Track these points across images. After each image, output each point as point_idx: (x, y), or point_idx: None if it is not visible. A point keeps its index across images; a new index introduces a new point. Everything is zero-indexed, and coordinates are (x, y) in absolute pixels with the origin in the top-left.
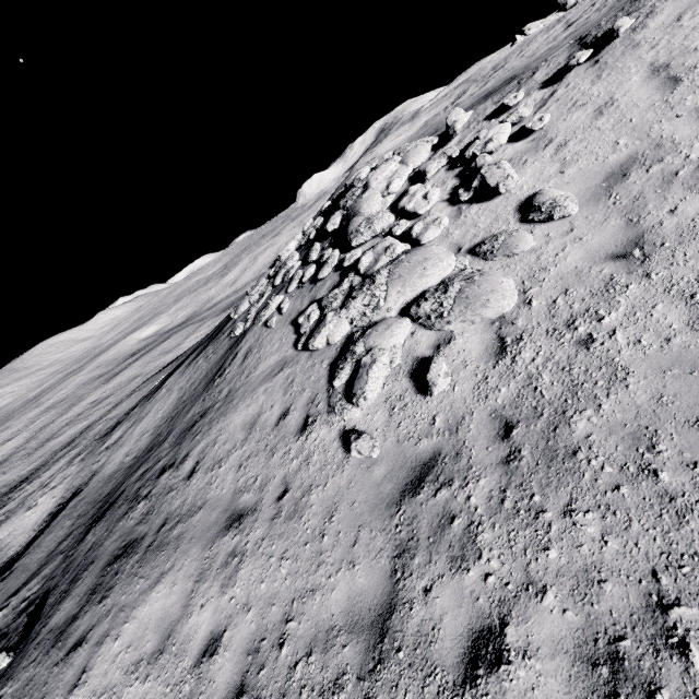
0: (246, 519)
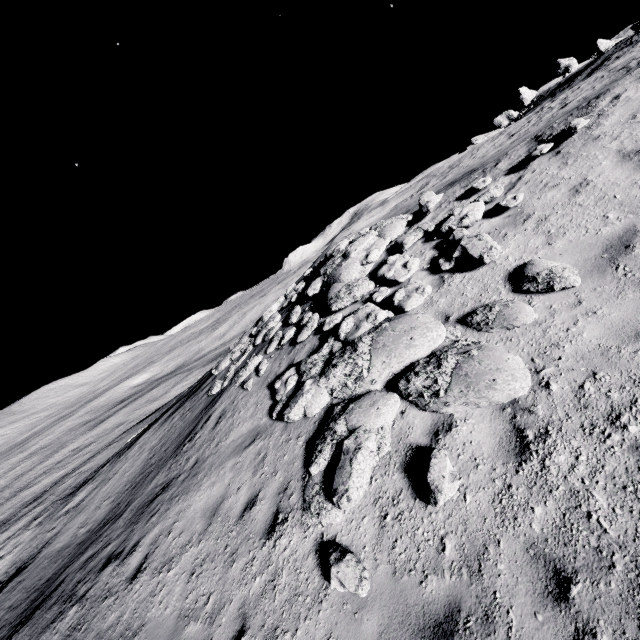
0: None
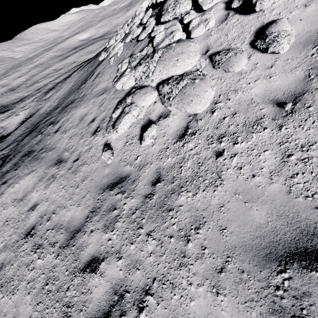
0: (62, 163)
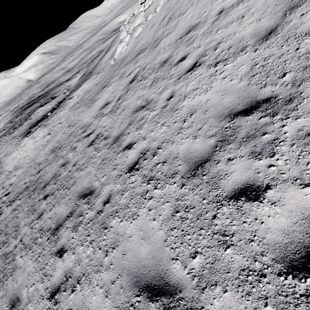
0: (98, 74)
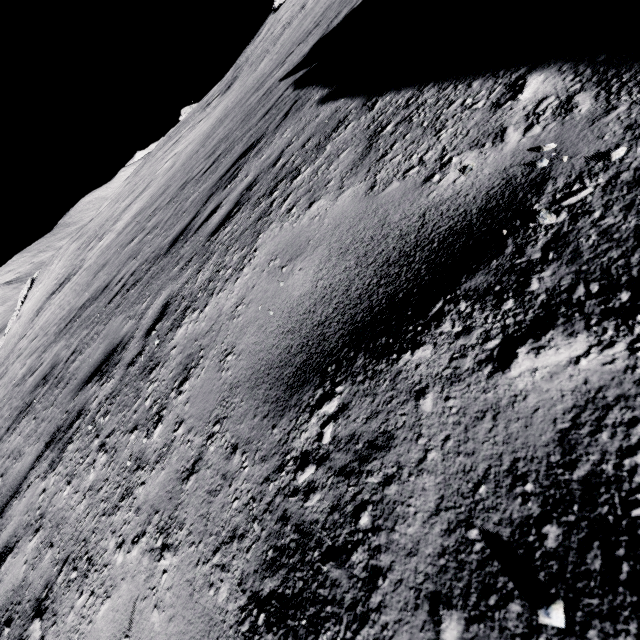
0: None
